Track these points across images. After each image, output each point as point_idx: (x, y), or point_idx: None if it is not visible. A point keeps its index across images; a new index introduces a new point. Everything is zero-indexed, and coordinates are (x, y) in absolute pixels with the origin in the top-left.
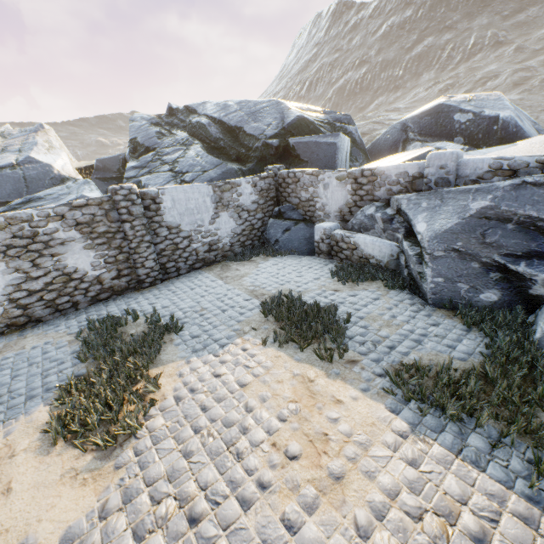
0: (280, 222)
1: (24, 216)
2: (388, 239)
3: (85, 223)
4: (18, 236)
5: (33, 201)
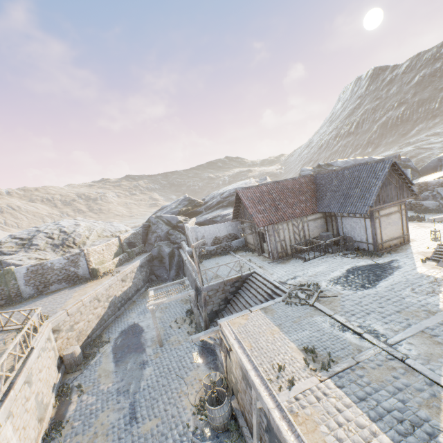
0: None
1: None
2: (434, 201)
3: None
4: None
5: None
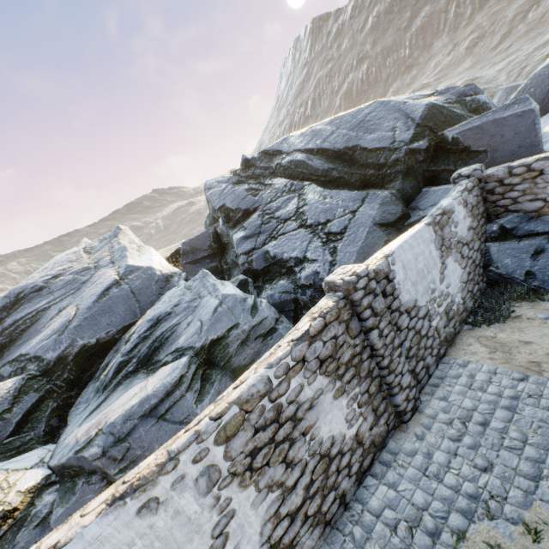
0: (515, 243)
1: (259, 387)
2: None
3: (327, 356)
4: (259, 427)
5: (163, 321)
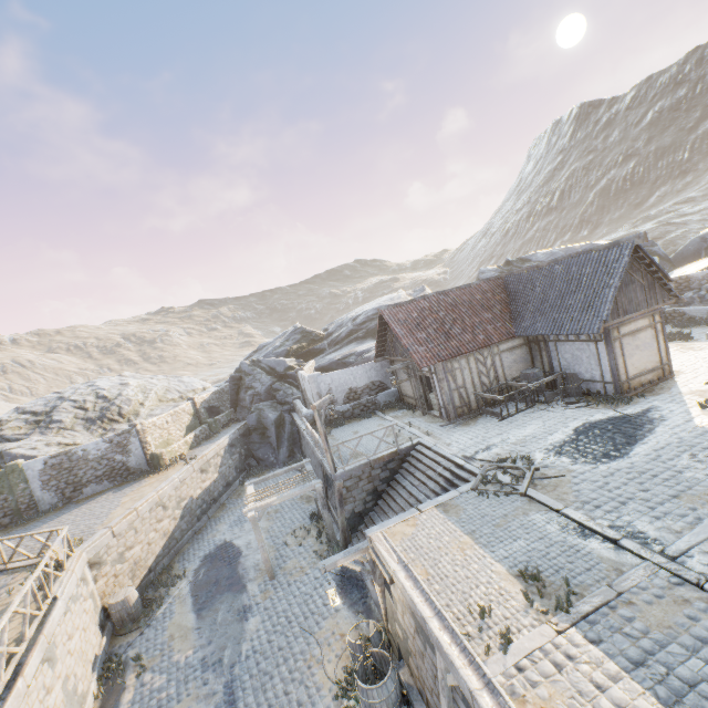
0: None
1: None
2: (703, 306)
3: None
4: None
5: None
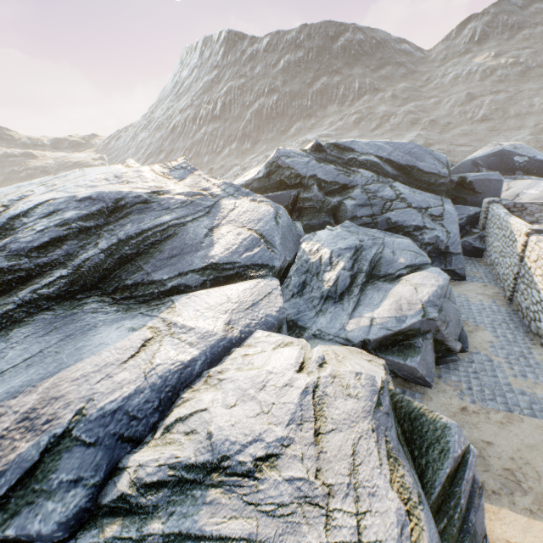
0: None
1: None
2: None
3: None
4: None
5: (362, 250)
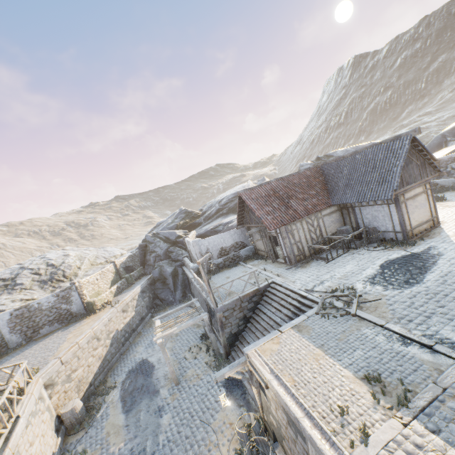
0: None
1: None
2: (450, 178)
3: None
4: None
5: None
